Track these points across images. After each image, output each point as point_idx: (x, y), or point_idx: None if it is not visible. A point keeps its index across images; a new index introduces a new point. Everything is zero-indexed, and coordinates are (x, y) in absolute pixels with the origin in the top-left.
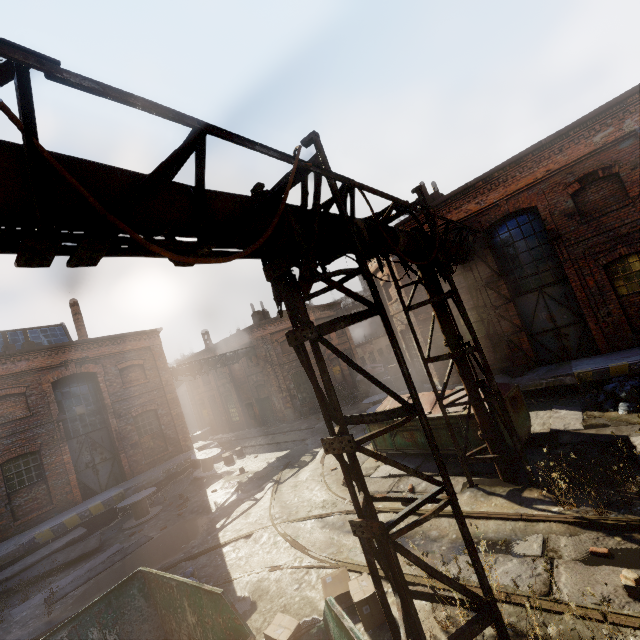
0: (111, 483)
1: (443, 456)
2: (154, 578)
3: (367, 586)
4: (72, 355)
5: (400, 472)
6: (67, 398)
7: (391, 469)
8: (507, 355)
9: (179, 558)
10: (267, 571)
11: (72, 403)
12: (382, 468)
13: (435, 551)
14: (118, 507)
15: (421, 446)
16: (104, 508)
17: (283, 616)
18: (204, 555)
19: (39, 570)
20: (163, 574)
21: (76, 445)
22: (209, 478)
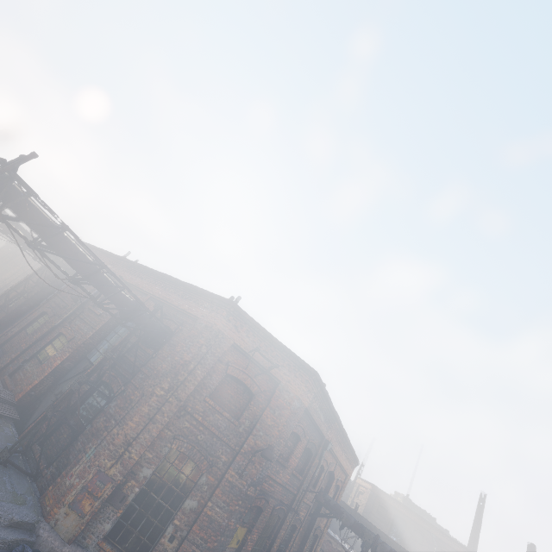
0: None
1: None
2: None
3: None
4: None
5: None
6: None
7: None
8: None
9: None
10: None
11: None
12: None
13: None
14: None
15: None
16: None
17: None
18: None
19: None
20: None
21: None
22: None
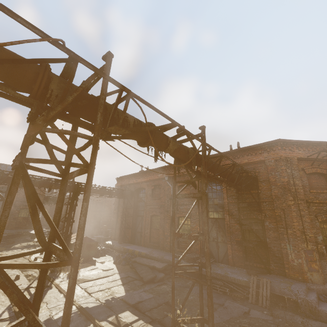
0: None
1: None
2: None
3: None
4: None
5: (54, 255)
6: (2, 193)
7: None
8: (126, 235)
9: None
10: None
11: (3, 195)
12: None
13: None
14: None
15: None
16: None
17: None
18: None
19: None
20: None
21: None
22: (28, 240)
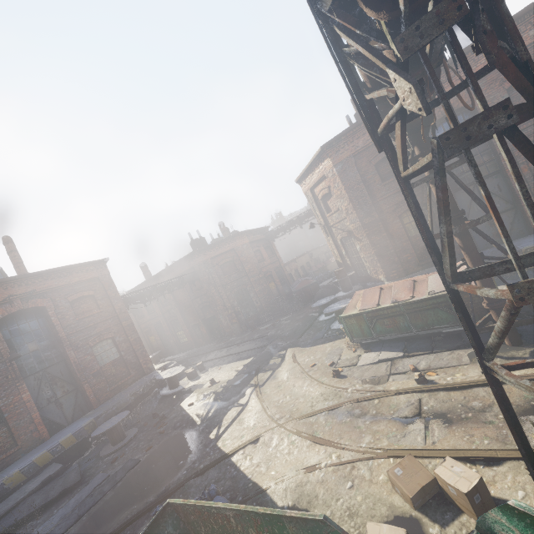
0: (77, 414)
1: (424, 336)
2: (194, 510)
3: (465, 472)
4: (16, 291)
5: (389, 356)
6: (16, 336)
7: (376, 355)
8: None
9: (183, 476)
10: (303, 474)
11: (23, 340)
12: (365, 356)
13: (493, 421)
14: (93, 436)
15: (404, 330)
16: (76, 440)
17: (377, 525)
18: (212, 468)
19: (16, 517)
20: (209, 504)
21: (34, 382)
22: (178, 394)
